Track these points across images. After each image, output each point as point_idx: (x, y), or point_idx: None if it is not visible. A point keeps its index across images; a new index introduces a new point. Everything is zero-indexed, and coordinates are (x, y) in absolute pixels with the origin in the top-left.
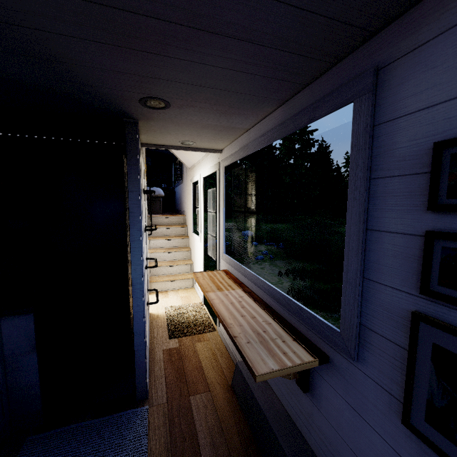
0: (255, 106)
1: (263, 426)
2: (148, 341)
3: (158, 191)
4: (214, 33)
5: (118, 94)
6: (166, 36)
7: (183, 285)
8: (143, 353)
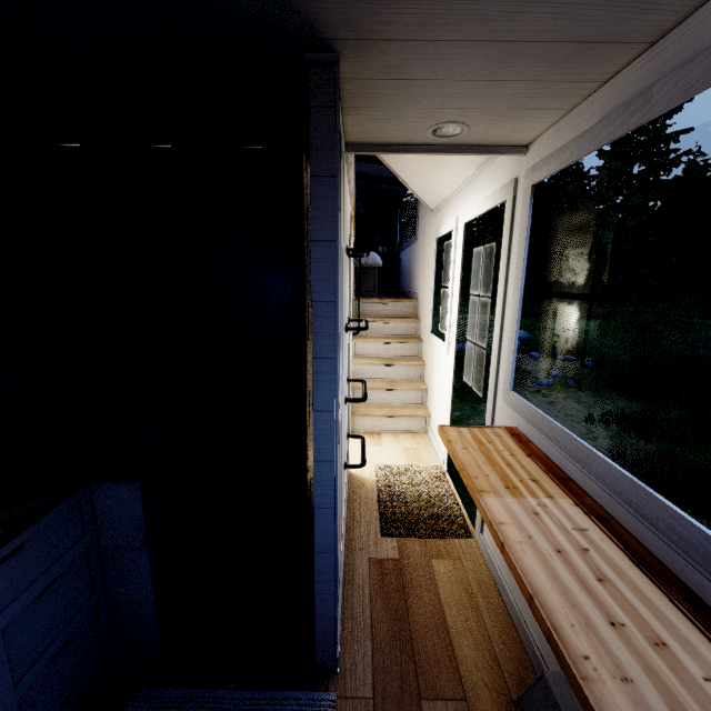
0: None
1: None
2: (344, 536)
3: (372, 258)
4: None
5: None
6: None
7: (407, 426)
8: (331, 590)
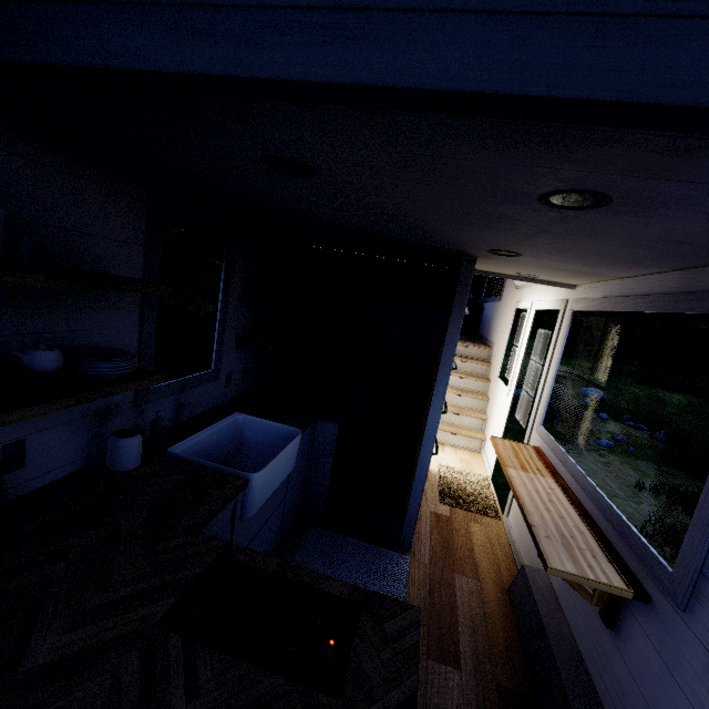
0: (637, 266)
1: (540, 644)
2: None
3: None
4: (591, 234)
5: (470, 246)
6: (539, 232)
7: (466, 444)
8: (418, 502)
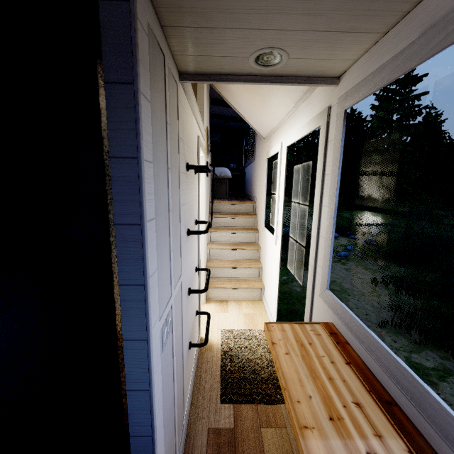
0: None
1: None
2: (188, 408)
3: (224, 172)
4: None
5: None
6: None
7: (247, 295)
8: None
